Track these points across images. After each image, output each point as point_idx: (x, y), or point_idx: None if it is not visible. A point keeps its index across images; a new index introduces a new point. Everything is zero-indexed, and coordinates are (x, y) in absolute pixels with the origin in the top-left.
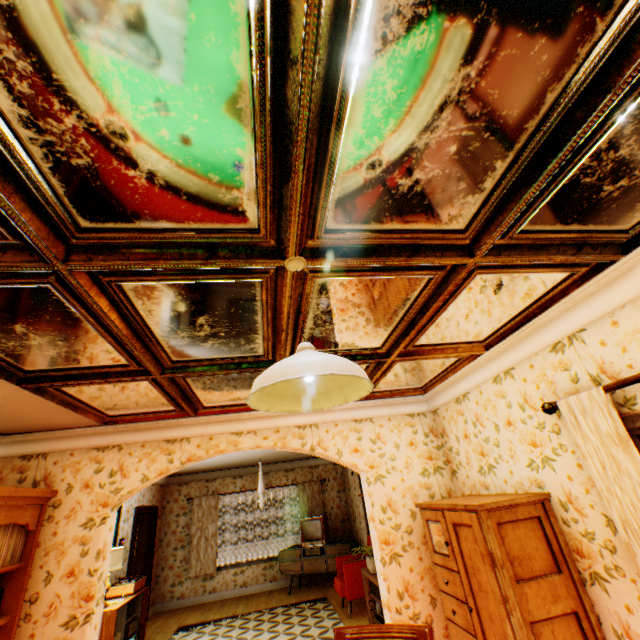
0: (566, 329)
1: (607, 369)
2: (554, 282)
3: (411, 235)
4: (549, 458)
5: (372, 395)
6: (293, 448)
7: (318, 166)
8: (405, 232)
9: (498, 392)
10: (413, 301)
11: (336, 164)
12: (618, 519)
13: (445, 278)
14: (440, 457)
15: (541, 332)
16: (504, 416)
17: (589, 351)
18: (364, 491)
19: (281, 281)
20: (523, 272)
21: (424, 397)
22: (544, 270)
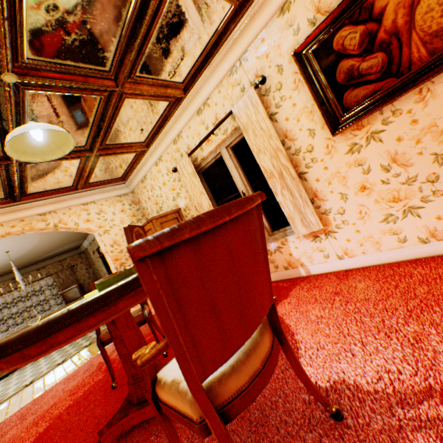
0: (176, 132)
1: (190, 148)
2: (165, 107)
3: (82, 70)
4: (179, 193)
5: (91, 186)
6: (40, 229)
7: (13, 19)
8: (78, 68)
9: (158, 170)
10: (96, 113)
11: (24, 20)
12: (197, 204)
13: (110, 99)
14: (140, 214)
15: (168, 135)
16: (162, 181)
17: (185, 141)
18: (99, 242)
19: (1, 90)
20: (148, 100)
21: (126, 185)
22: (157, 99)
